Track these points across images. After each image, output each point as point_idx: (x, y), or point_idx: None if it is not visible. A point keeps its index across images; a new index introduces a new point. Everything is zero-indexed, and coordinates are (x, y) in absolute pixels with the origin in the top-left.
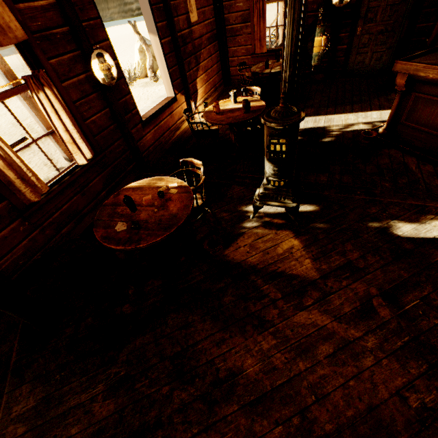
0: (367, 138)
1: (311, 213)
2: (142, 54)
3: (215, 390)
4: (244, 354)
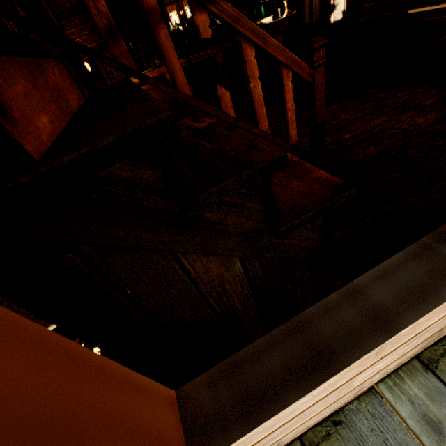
0: None
1: None
2: None
3: None
4: None
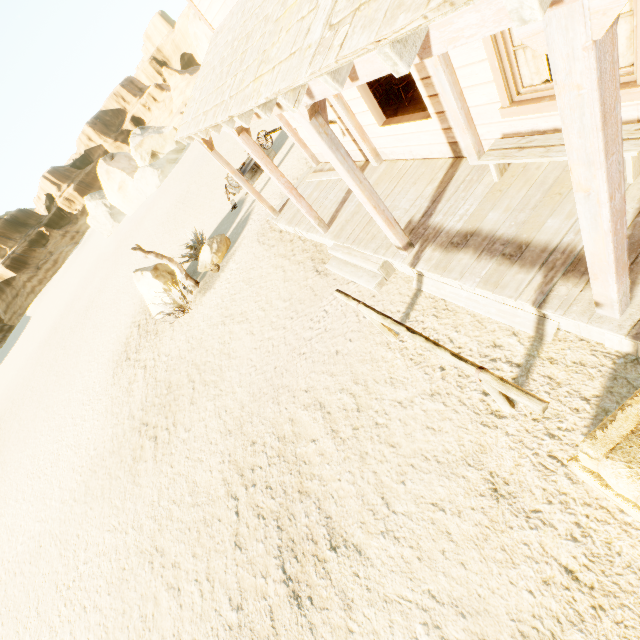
0: None
1: None
2: (160, 278)
3: None
4: None
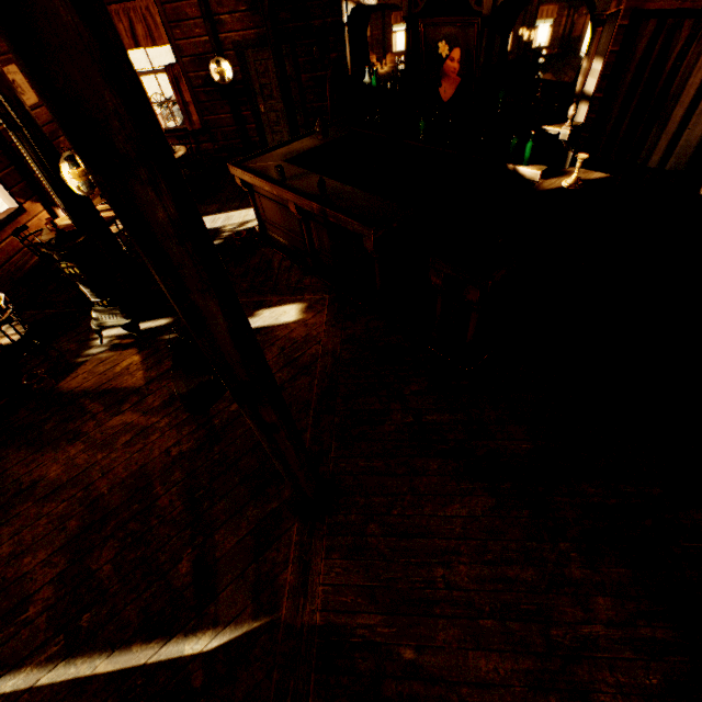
0: (239, 239)
1: (163, 326)
2: None
3: (16, 499)
4: (52, 465)
